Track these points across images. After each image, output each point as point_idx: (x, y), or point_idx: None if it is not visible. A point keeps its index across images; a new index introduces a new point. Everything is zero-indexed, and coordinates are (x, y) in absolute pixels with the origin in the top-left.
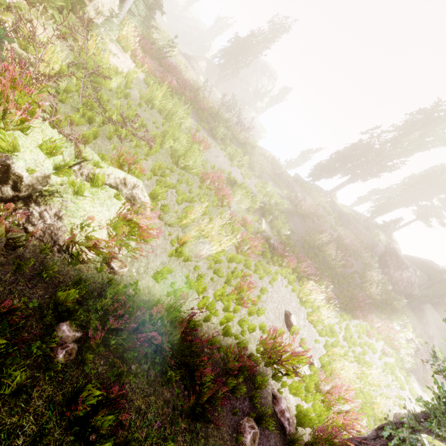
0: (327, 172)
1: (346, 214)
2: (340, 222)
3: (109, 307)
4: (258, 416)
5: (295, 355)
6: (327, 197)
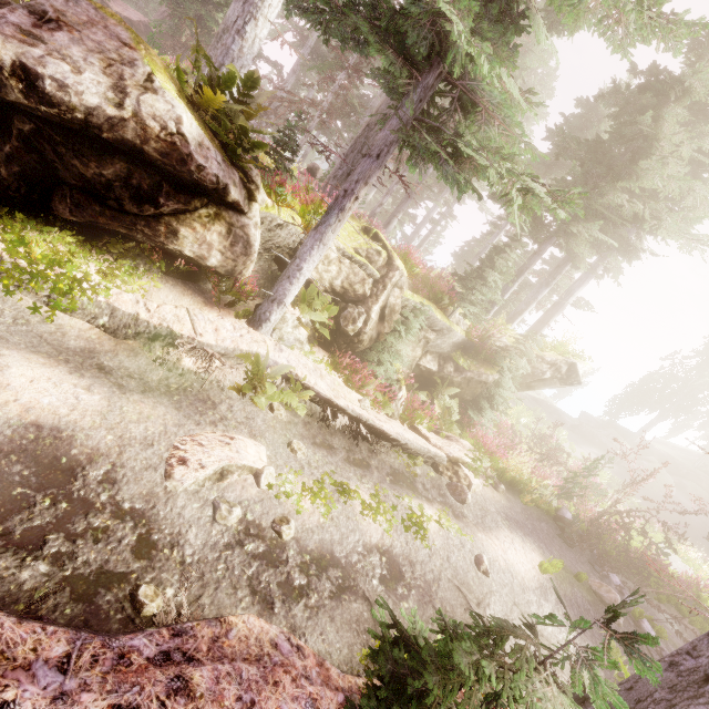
0: (625, 409)
1: (671, 458)
2: (666, 468)
3: (632, 551)
4: (704, 611)
5: (706, 587)
6: (638, 439)
